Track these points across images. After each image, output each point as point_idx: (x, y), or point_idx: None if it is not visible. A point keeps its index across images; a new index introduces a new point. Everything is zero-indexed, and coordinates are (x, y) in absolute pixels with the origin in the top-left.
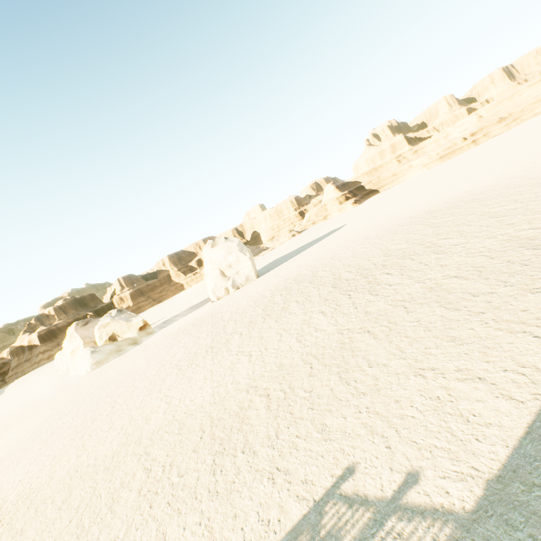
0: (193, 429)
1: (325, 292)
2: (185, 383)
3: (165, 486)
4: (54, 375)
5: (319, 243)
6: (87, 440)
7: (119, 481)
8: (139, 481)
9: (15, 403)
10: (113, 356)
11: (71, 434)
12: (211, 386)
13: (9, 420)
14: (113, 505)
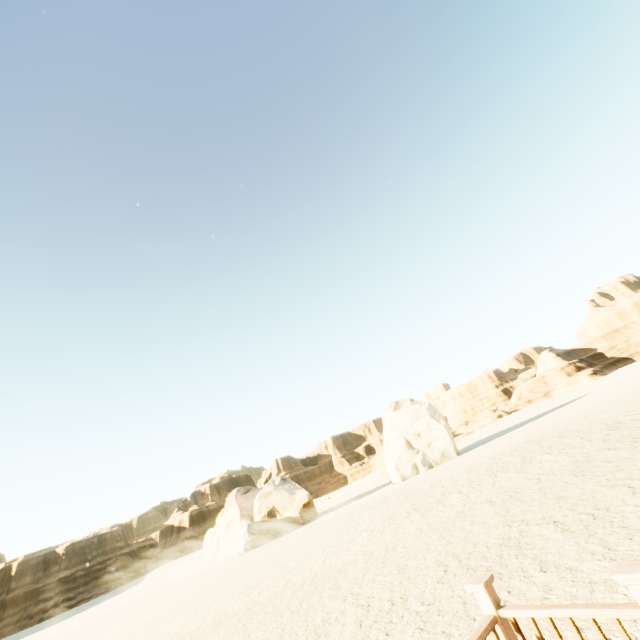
0: (426, 566)
1: (599, 436)
2: (387, 537)
3: (403, 615)
4: (197, 563)
5: (549, 414)
6: (257, 595)
7: (320, 618)
8: (354, 615)
9: (157, 585)
10: (269, 538)
11: (233, 594)
12: (435, 532)
13: (153, 596)
14: (320, 638)
